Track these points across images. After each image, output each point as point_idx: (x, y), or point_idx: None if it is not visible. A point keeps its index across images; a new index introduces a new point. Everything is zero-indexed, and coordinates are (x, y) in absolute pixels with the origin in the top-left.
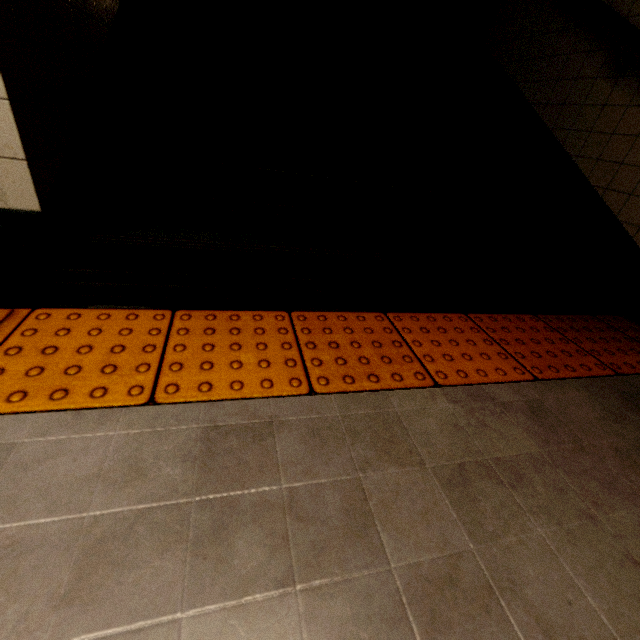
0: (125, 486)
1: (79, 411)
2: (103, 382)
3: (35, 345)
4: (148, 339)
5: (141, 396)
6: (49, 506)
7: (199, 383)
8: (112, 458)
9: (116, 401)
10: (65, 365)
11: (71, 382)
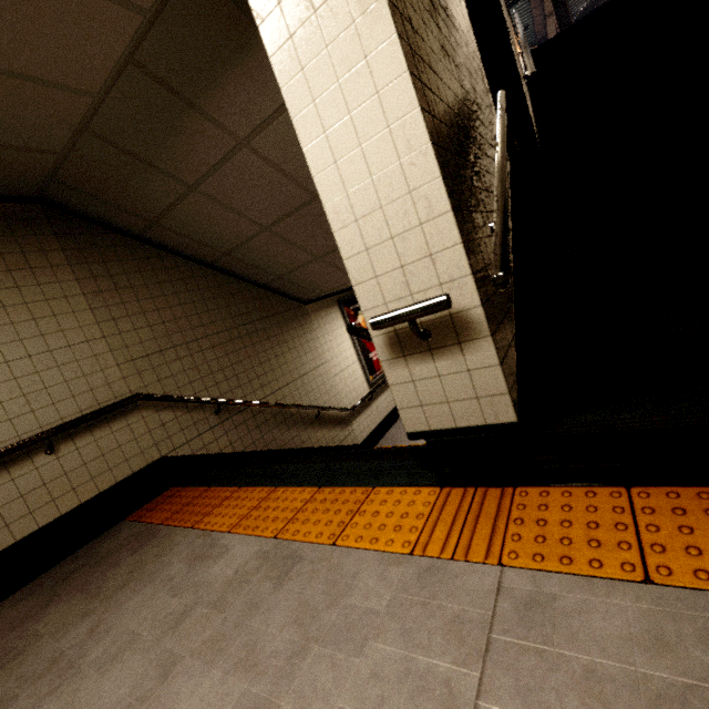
0: (659, 655)
1: (587, 577)
2: (594, 555)
3: (529, 517)
4: (615, 517)
5: (635, 573)
6: (601, 651)
7: (692, 569)
8: (634, 626)
9: (614, 574)
10: (557, 536)
11: (569, 551)
